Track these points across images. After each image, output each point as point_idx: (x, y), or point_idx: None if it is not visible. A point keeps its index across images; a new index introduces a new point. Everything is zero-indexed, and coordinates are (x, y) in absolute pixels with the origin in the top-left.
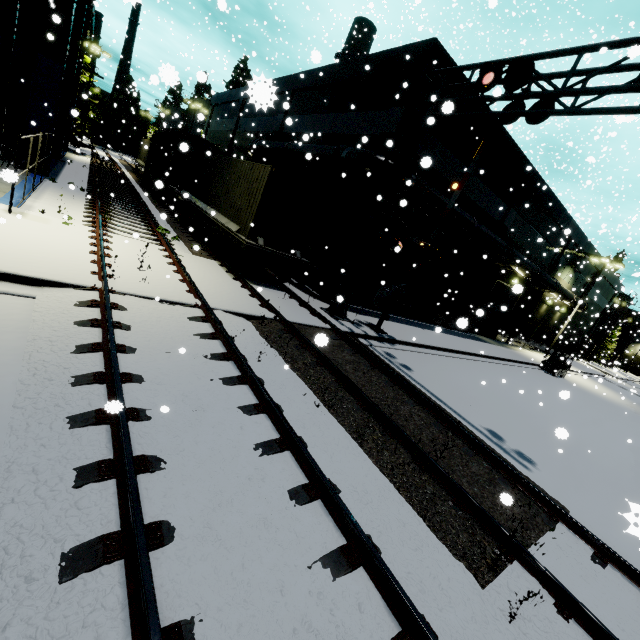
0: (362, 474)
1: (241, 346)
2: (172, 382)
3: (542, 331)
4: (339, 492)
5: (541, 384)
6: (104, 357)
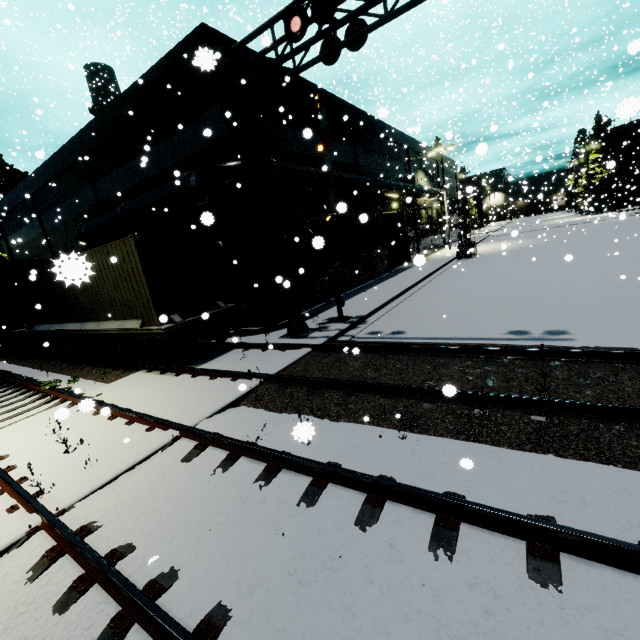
0: (531, 474)
1: (269, 442)
2: (260, 570)
3: (433, 232)
4: (554, 520)
5: (476, 269)
6: (146, 631)
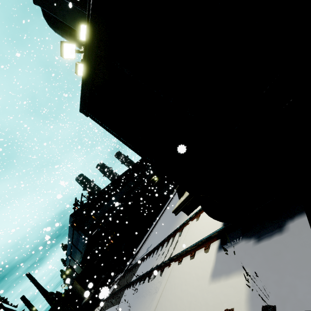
0: None
1: None
2: None
3: None
4: None
5: None
6: None
